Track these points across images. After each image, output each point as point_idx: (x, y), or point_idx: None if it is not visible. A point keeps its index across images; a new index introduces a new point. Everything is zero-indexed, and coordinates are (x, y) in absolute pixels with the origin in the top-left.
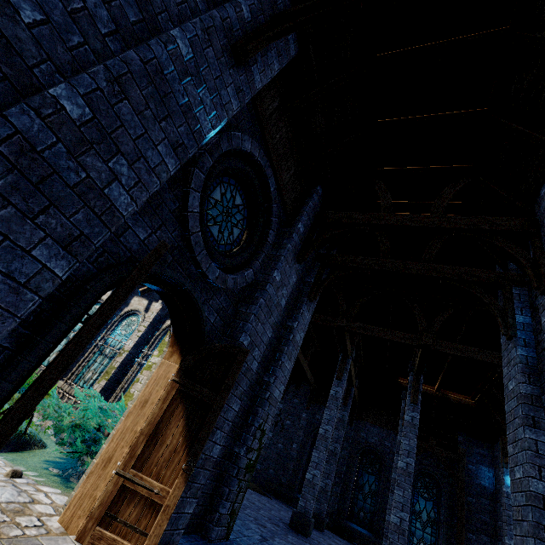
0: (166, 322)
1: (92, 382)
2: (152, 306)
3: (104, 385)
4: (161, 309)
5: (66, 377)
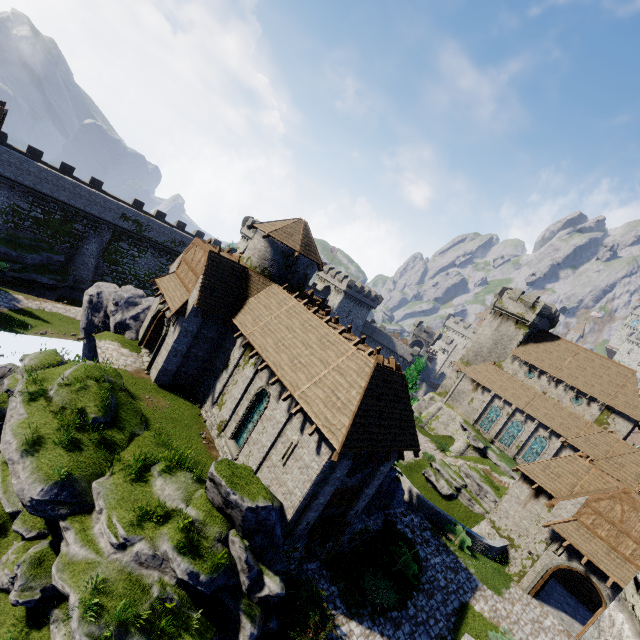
0: (536, 432)
1: (508, 444)
2: (527, 422)
3: (517, 451)
4: (534, 428)
5: (497, 439)
